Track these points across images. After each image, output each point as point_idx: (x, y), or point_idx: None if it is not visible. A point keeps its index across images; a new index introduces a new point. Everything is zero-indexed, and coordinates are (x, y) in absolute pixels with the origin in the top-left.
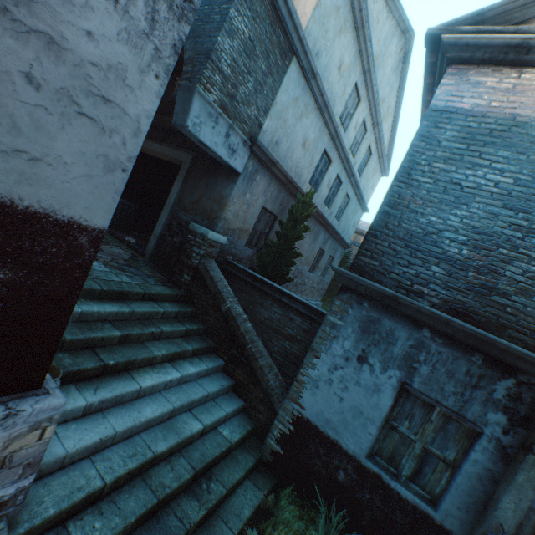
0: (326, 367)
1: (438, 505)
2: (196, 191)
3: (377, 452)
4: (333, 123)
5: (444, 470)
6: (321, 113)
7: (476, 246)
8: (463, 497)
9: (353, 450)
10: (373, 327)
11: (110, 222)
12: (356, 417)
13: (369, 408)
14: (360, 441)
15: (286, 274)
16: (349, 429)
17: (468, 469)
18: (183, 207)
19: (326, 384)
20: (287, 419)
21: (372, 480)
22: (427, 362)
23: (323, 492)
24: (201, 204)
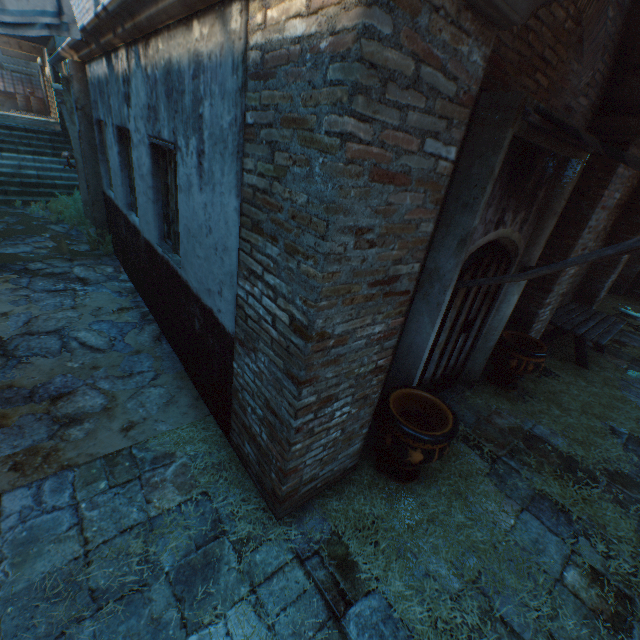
0: None
1: None
2: None
3: None
4: None
5: None
6: None
7: None
8: None
9: None
10: None
11: None
12: None
13: None
14: None
15: None
16: None
17: None
18: None
19: None
20: None
21: None
22: None
23: None
24: None
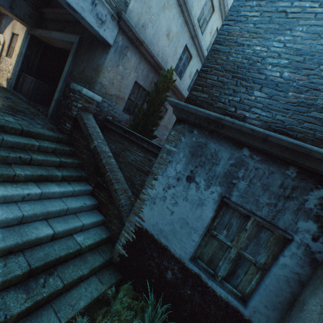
0: (162, 187)
1: (248, 302)
2: (82, 64)
3: (199, 256)
4: (191, 21)
5: (255, 272)
6: (181, 10)
7: (297, 67)
8: (270, 297)
9: (179, 254)
10: (200, 151)
11: (29, 96)
12: (183, 227)
13: (193, 219)
14: (185, 247)
15: (151, 131)
16: (177, 237)
17: (277, 272)
18: (73, 78)
19: (161, 201)
20: (131, 229)
21: (193, 279)
22: (245, 178)
23: (155, 287)
24: (84, 73)
